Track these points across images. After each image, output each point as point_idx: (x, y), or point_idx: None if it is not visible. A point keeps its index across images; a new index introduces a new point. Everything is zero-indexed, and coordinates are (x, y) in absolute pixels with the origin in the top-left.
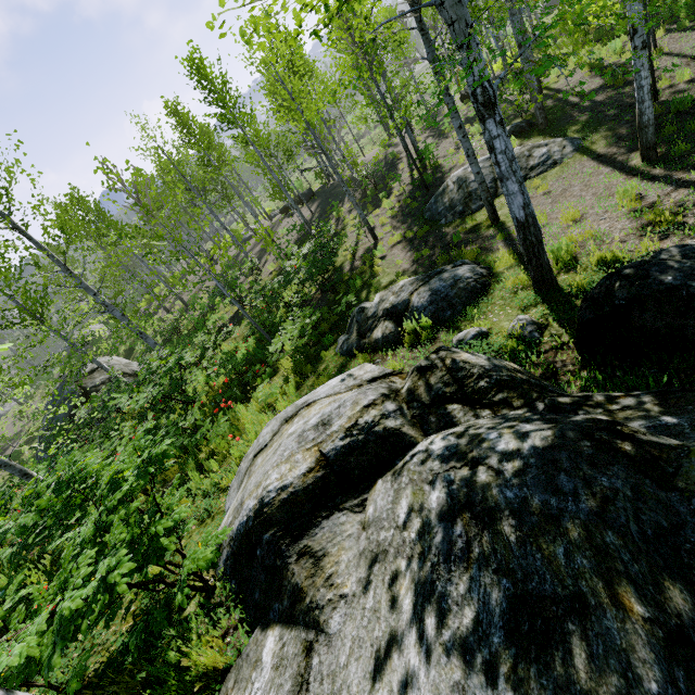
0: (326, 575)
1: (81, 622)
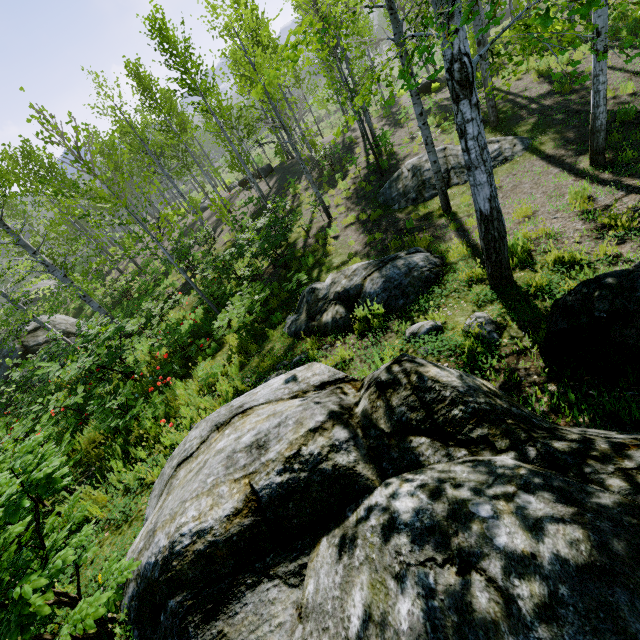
0: None
1: None
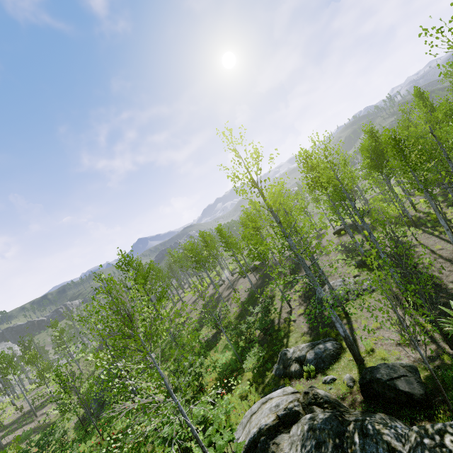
0: (280, 448)
1: (222, 449)
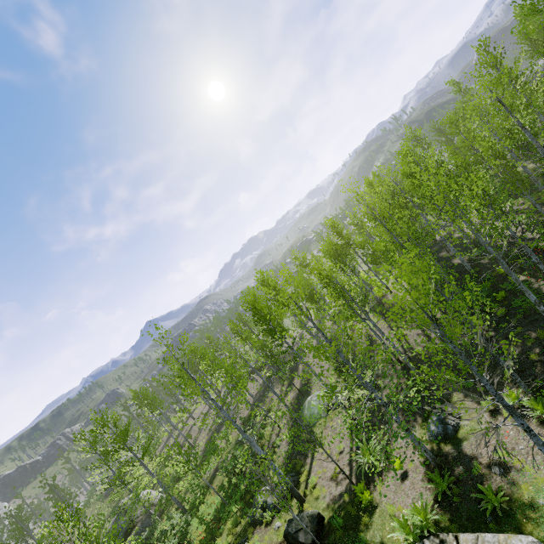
0: None
1: None
